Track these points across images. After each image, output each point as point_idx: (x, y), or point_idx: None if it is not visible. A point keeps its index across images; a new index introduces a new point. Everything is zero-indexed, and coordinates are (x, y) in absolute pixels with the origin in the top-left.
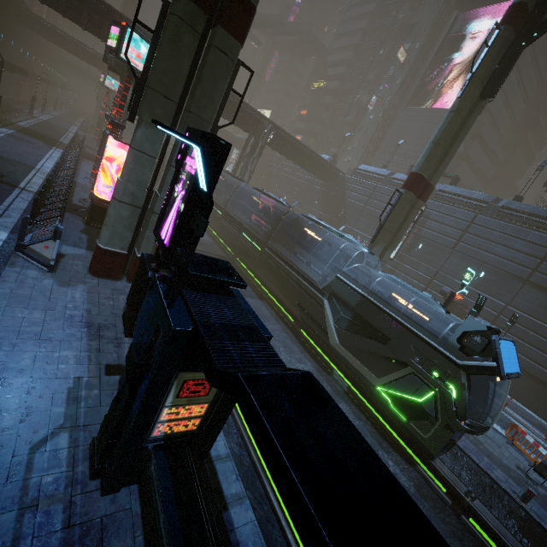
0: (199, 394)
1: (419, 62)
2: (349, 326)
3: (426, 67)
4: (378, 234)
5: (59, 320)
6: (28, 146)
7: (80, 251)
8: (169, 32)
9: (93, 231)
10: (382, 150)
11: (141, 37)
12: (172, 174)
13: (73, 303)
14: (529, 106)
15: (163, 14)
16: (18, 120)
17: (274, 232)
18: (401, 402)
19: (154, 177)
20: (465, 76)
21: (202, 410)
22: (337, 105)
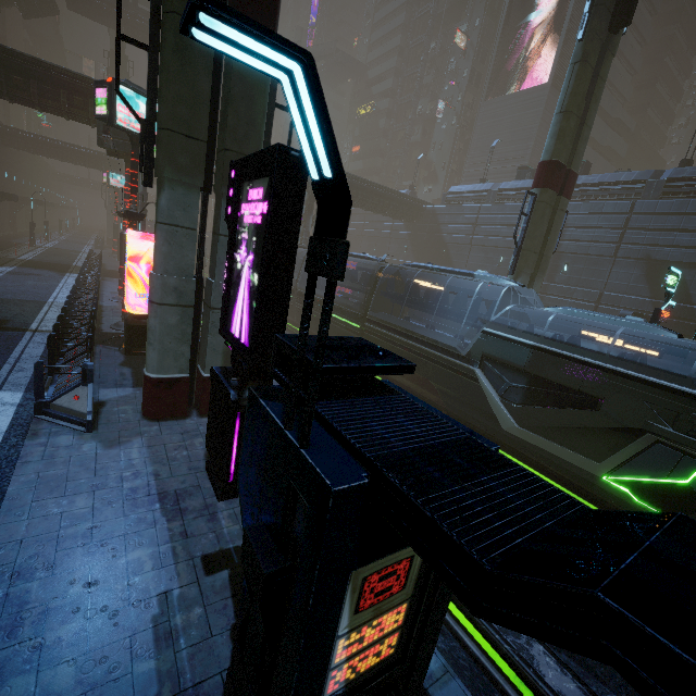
0: (391, 592)
1: (485, 42)
2: (526, 398)
3: (497, 43)
4: (517, 260)
5: (115, 502)
6: (35, 280)
7: (125, 391)
8: (170, 39)
9: (137, 360)
10: (470, 163)
11: (136, 92)
12: (223, 247)
13: (131, 469)
14: (646, 51)
15: (155, 17)
16: (18, 254)
17: (372, 298)
18: (651, 491)
19: (199, 258)
20: (548, 42)
21: (400, 617)
22: (395, 127)
